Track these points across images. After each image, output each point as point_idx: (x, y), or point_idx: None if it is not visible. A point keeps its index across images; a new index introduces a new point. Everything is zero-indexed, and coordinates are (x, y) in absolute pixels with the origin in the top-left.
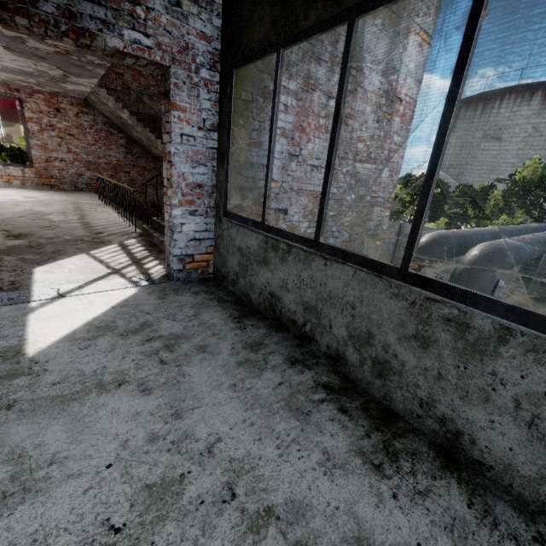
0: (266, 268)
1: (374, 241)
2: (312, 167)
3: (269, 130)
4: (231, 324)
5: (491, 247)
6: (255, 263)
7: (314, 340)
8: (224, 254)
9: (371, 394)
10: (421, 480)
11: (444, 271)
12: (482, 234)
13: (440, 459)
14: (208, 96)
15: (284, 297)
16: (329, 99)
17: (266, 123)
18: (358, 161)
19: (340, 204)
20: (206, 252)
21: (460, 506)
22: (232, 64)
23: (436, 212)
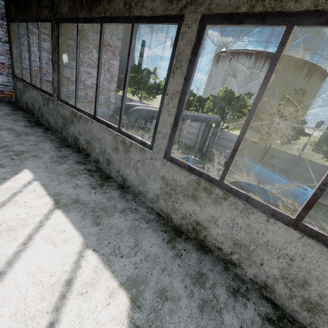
0: (25, 94)
1: (108, 105)
2: (63, 66)
3: (36, 47)
4: (10, 110)
5: (137, 108)
6: (23, 93)
7: (34, 114)
8: (16, 92)
9: (42, 123)
10: (36, 129)
11: (185, 137)
12: (154, 108)
13: (45, 129)
14: (2, 29)
15: (29, 103)
16: (68, 39)
17: (34, 44)
18: (90, 68)
19: (83, 84)
20: (10, 91)
21: (40, 131)
22: (9, 20)
23: (187, 108)
